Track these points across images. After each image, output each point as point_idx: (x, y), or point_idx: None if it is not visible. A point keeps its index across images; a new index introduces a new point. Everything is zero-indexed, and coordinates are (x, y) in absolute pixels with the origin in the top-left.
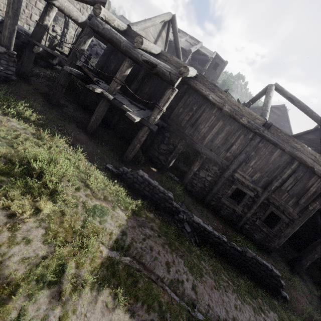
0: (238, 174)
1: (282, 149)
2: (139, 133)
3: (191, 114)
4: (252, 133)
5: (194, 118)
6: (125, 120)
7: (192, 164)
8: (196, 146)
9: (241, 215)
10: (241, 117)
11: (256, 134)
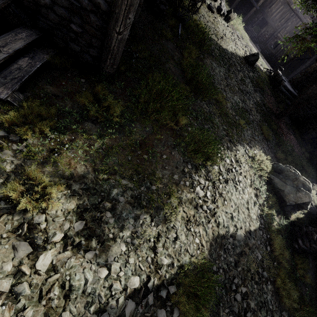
0: (280, 34)
1: (302, 22)
2: (251, 10)
3: (271, 1)
4: (293, 13)
5: (272, 3)
6: (239, 3)
7: (262, 29)
8: (267, 19)
9: (273, 55)
10: (292, 4)
11: (294, 14)
